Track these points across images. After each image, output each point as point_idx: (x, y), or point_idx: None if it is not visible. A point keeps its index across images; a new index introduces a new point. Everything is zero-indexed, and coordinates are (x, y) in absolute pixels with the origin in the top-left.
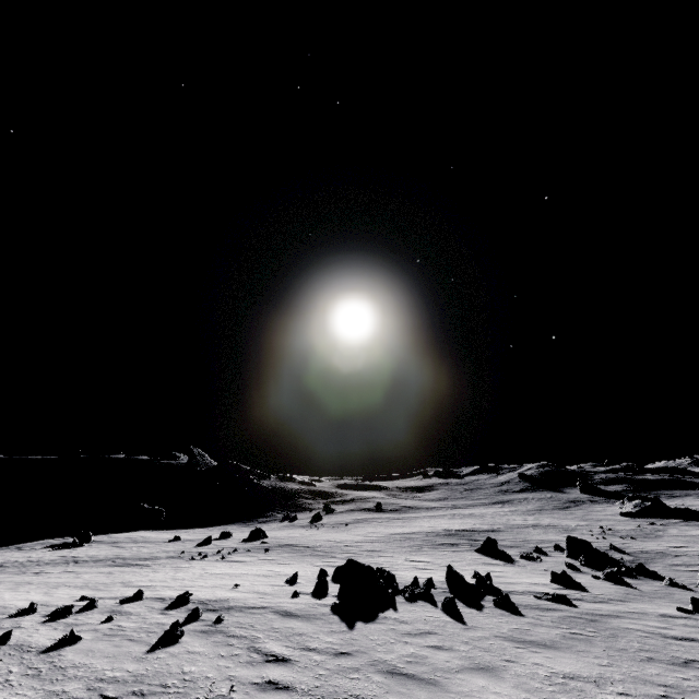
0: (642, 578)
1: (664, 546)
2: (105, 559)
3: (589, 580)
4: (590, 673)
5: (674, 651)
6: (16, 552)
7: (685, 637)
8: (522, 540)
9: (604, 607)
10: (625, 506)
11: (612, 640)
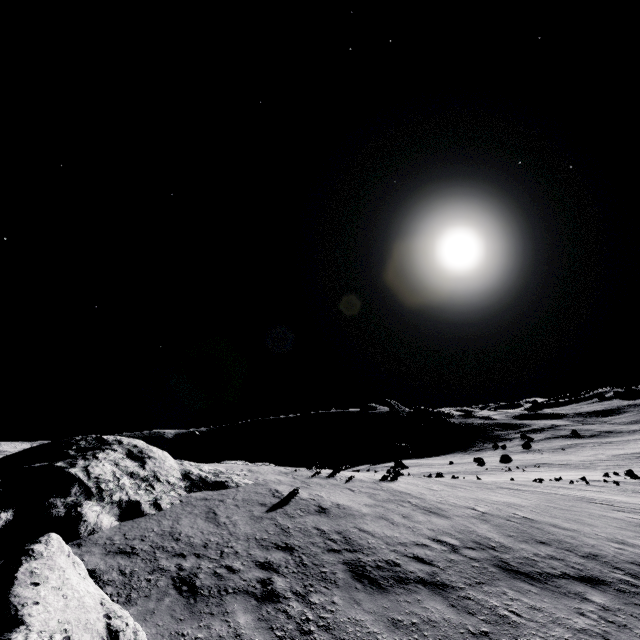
0: None
1: None
2: (451, 472)
3: None
4: None
5: None
6: (380, 471)
7: None
8: None
9: None
10: None
11: None
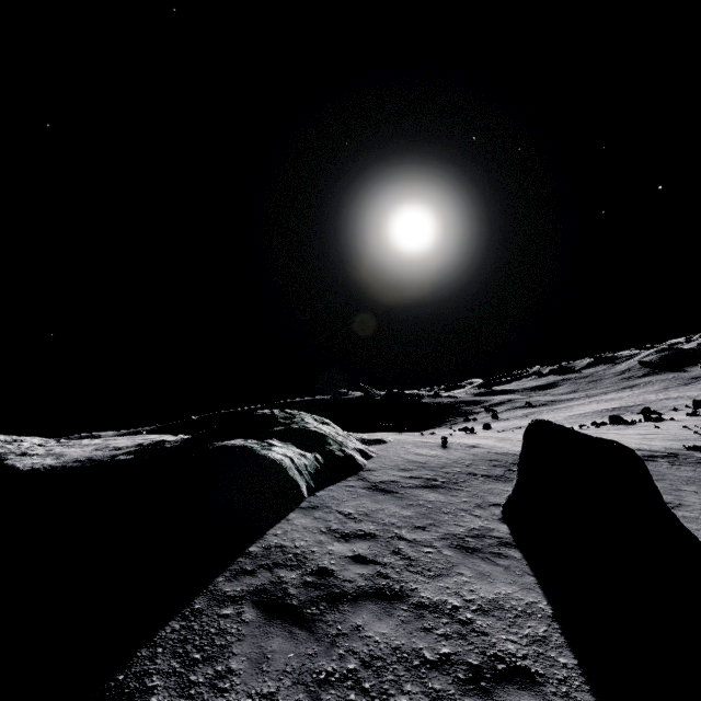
0: None
1: None
2: None
3: None
4: None
5: None
6: None
7: None
8: (662, 406)
9: None
10: None
11: None
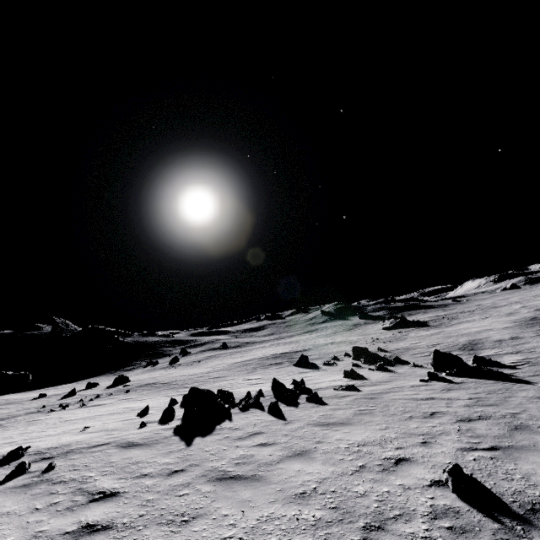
0: (398, 365)
1: (408, 344)
2: None
3: (367, 372)
4: (375, 437)
5: (423, 408)
6: None
7: (427, 397)
8: (324, 353)
9: (378, 388)
10: (385, 323)
11: (386, 409)
